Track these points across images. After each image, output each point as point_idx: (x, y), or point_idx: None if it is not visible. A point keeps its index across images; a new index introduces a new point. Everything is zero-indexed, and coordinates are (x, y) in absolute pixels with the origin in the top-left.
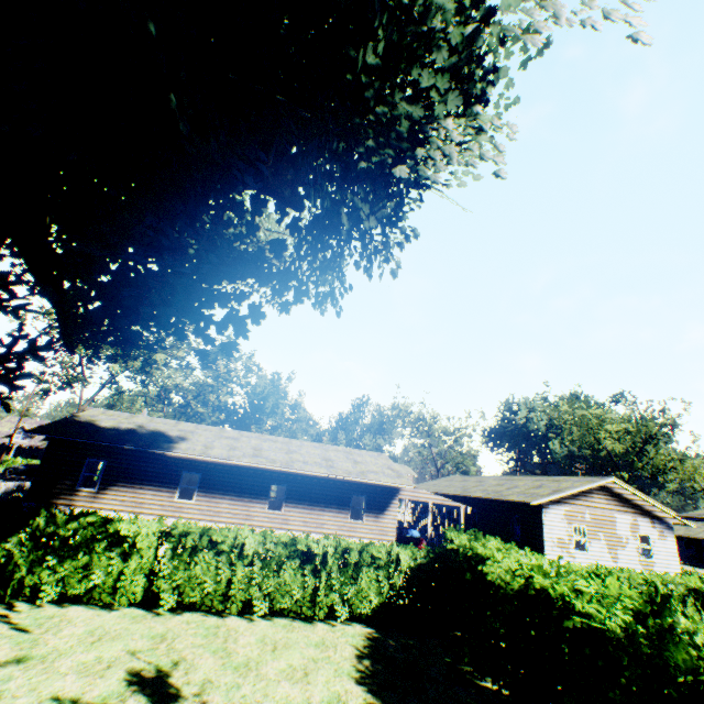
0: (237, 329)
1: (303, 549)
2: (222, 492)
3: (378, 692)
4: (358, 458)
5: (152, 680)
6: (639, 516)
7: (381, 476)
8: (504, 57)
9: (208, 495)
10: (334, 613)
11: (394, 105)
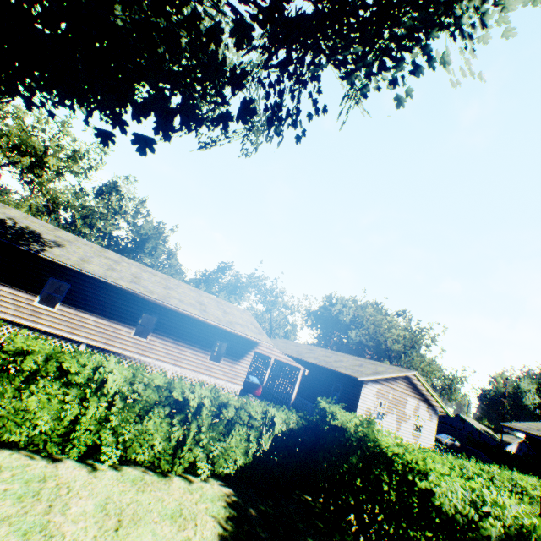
0: (159, 122)
1: (176, 396)
2: (90, 308)
3: None
4: (227, 309)
5: None
6: (422, 402)
7: (246, 330)
8: None
9: (73, 307)
10: (195, 469)
11: None
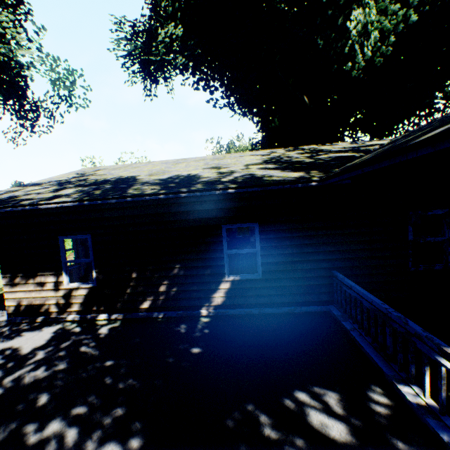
0: None
1: None
2: None
3: None
4: None
5: None
6: None
7: None
8: None
9: None
10: None
11: None
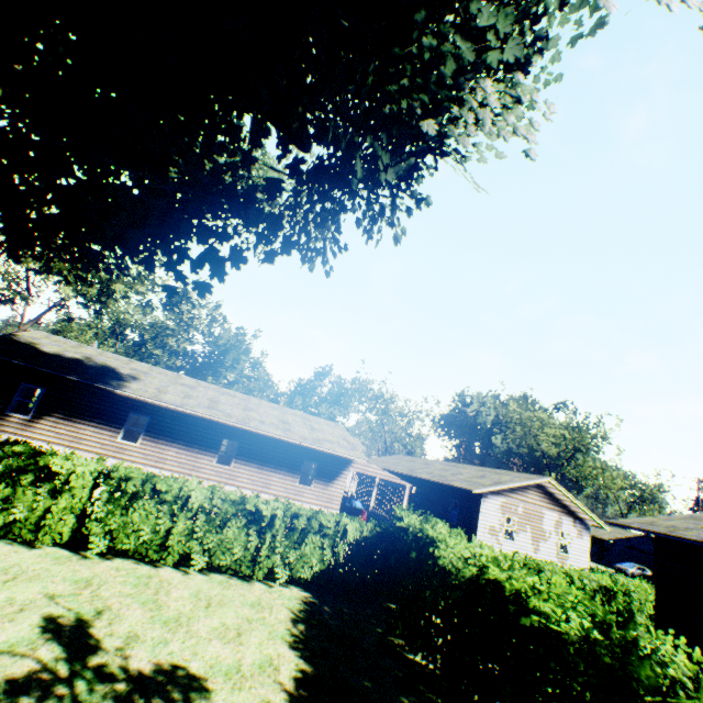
0: (213, 270)
1: (251, 509)
2: (171, 439)
3: (311, 658)
4: (315, 425)
5: (70, 628)
6: (564, 515)
7: (336, 446)
8: (559, 24)
9: (155, 440)
10: (274, 574)
11: (446, 36)
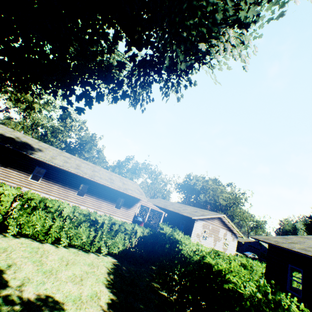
0: (86, 102)
1: (92, 219)
2: (55, 181)
3: (116, 293)
4: (125, 182)
5: None
6: (228, 231)
7: (134, 192)
8: (266, 10)
9: (47, 181)
10: (100, 250)
11: None
